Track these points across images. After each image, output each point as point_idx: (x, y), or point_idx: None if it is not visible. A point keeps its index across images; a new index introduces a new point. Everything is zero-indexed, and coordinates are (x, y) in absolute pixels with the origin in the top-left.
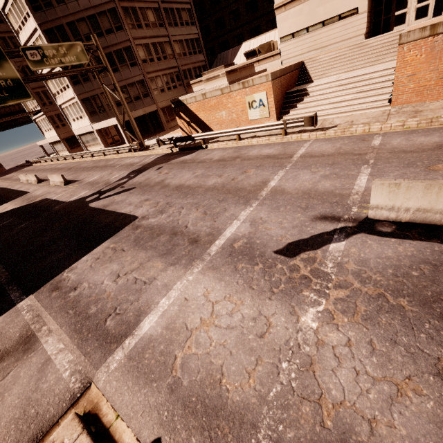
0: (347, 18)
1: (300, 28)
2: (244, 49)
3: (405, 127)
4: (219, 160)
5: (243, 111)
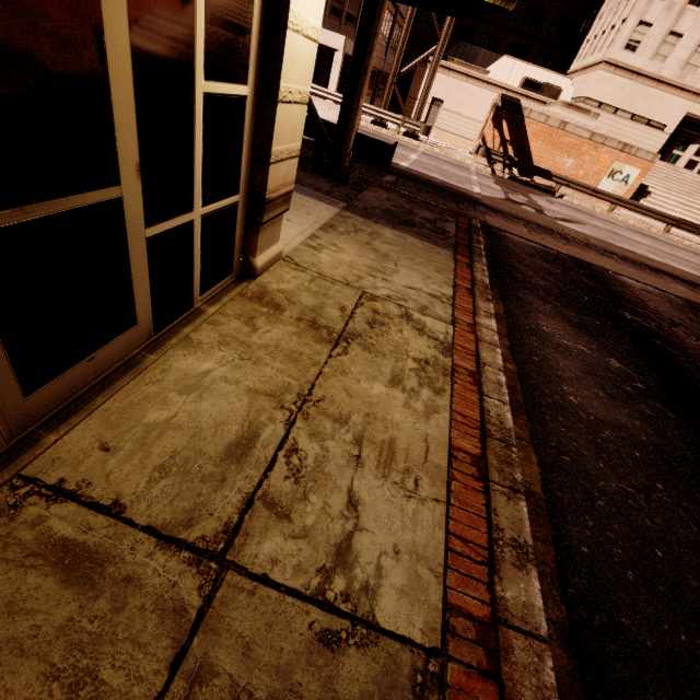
0: (653, 128)
1: (612, 104)
2: (505, 65)
3: None
4: (634, 231)
5: (598, 174)
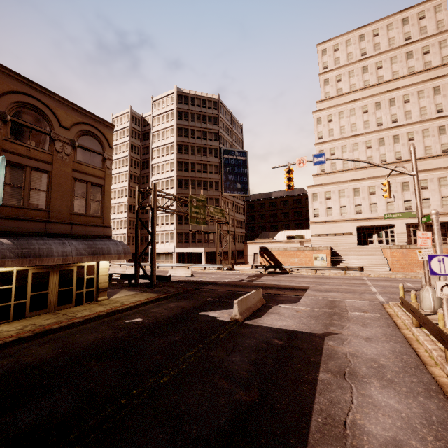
0: (347, 235)
1: (323, 233)
2: (281, 234)
3: (406, 277)
4: (316, 277)
5: (310, 260)
